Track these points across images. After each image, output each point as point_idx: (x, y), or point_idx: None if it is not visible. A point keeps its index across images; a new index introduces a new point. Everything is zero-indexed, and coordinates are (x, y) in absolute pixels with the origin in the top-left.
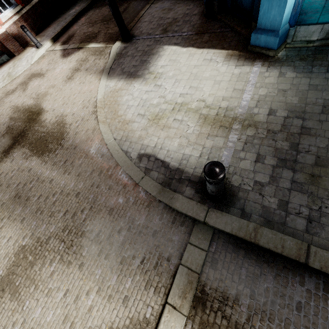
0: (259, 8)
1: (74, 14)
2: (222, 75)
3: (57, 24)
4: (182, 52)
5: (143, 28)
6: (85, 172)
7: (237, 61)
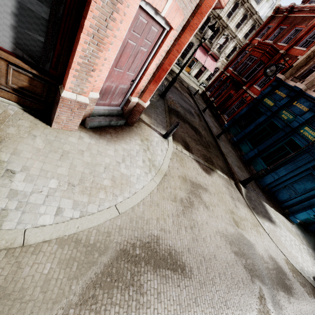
0: (292, 209)
1: (162, 108)
2: (293, 231)
3: (153, 108)
4: (272, 210)
5: (241, 178)
6: (313, 297)
7: (289, 224)
